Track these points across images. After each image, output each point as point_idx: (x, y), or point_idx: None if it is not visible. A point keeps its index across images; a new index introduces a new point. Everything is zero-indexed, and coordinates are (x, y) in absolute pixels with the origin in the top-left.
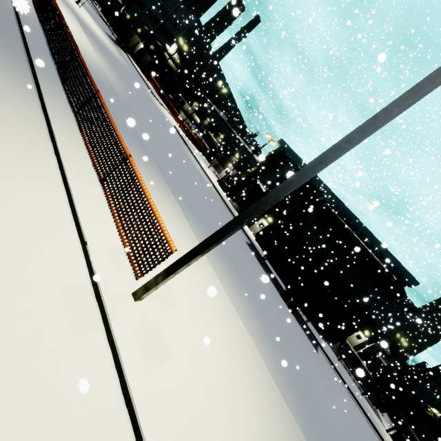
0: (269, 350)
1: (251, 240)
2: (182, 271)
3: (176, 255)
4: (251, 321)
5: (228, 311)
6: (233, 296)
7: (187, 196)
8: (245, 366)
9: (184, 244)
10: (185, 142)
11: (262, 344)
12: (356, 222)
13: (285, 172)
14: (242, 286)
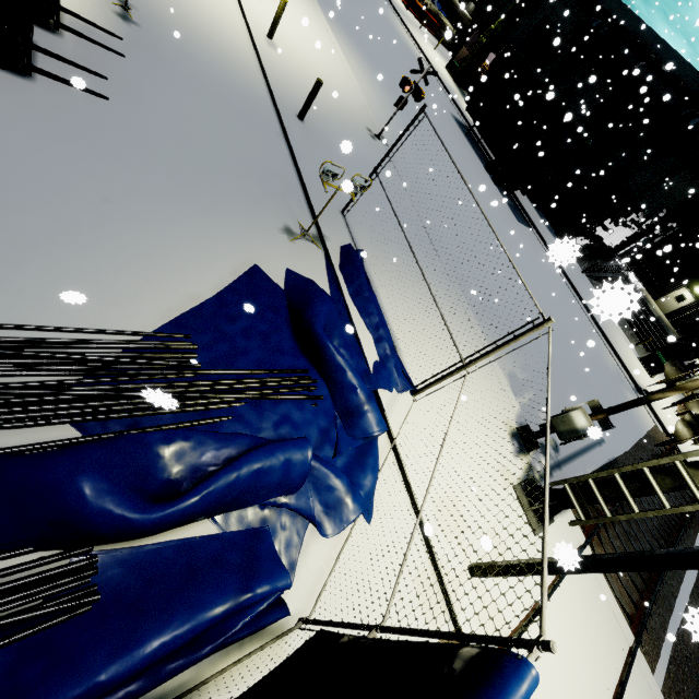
0: (386, 113)
1: (468, 121)
2: (293, 9)
3: (291, 3)
4: (376, 95)
5: (335, 52)
6: (361, 75)
7: (346, 22)
8: (330, 62)
9: (306, 10)
10: (395, 10)
11: (379, 105)
12: (654, 46)
13: (551, 5)
14: (387, 91)
